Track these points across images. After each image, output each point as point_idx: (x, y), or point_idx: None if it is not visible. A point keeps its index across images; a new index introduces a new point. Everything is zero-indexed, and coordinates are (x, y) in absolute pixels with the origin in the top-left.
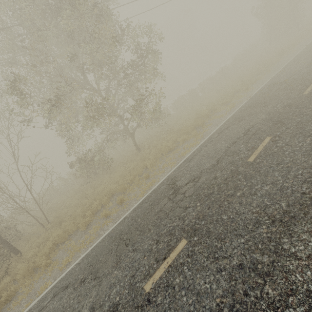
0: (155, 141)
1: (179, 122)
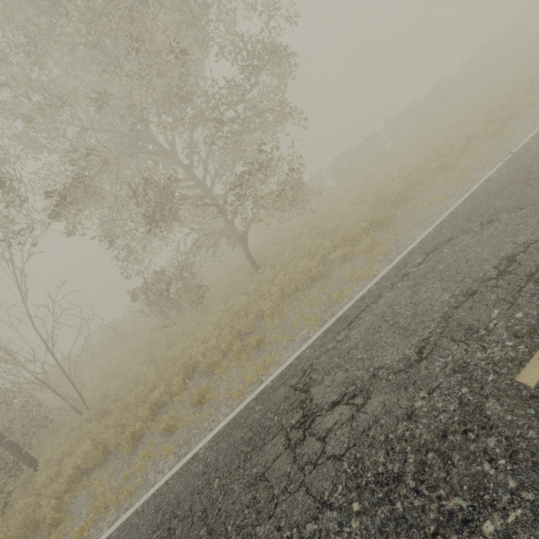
0: (288, 250)
1: (339, 208)
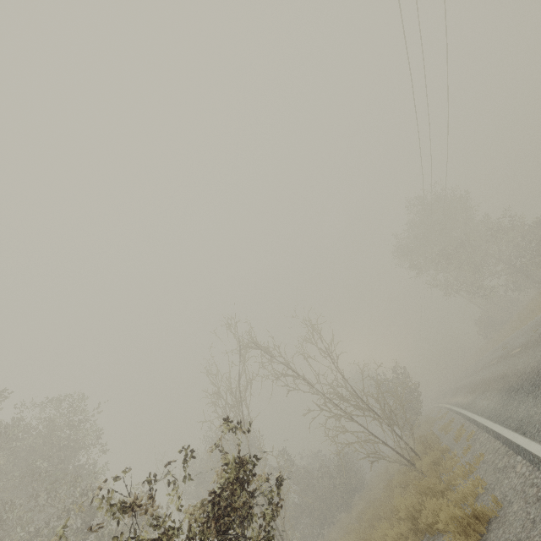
0: None
1: None
